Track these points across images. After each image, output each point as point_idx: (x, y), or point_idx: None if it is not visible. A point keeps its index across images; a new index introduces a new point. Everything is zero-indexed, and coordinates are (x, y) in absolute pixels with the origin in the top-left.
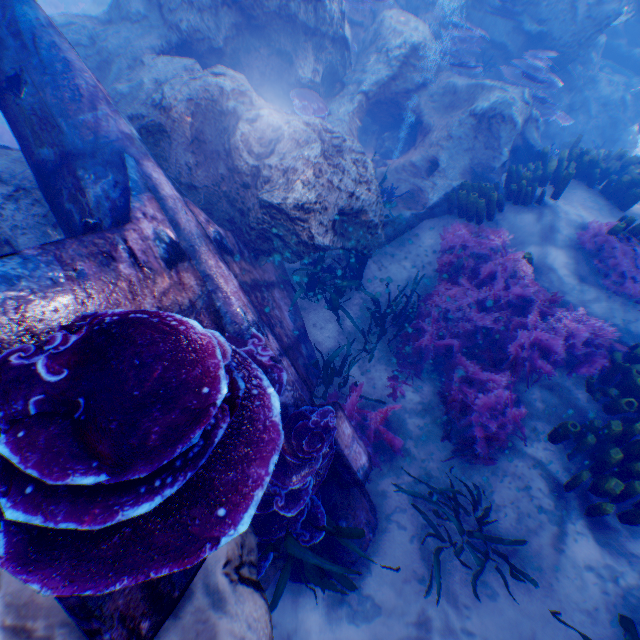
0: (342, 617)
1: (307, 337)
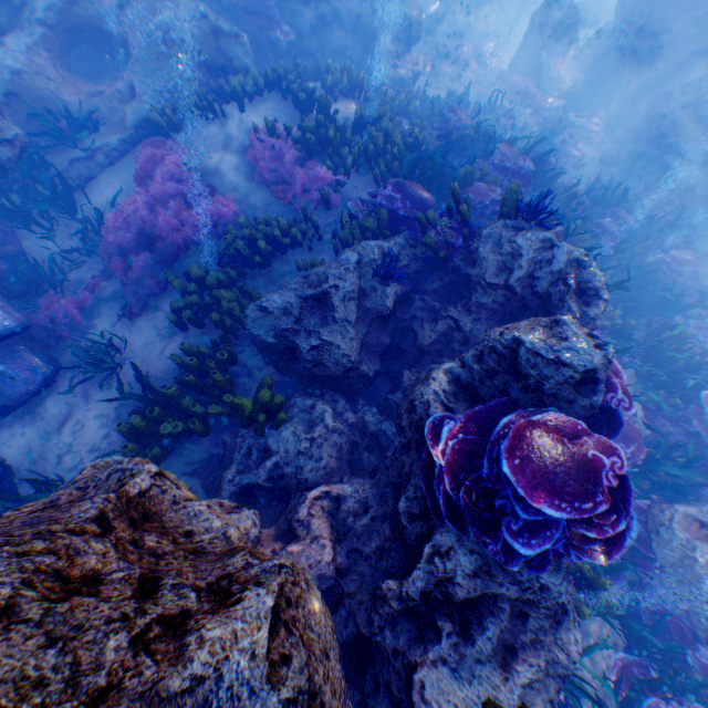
0: (20, 428)
1: (27, 260)
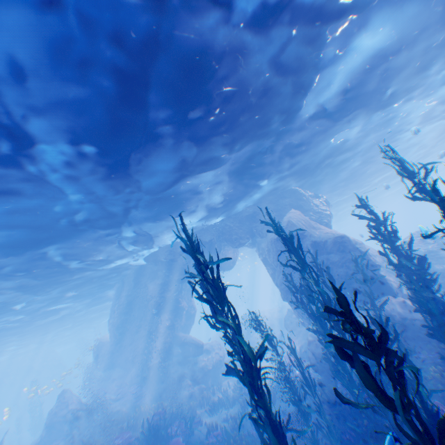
0: None
1: None
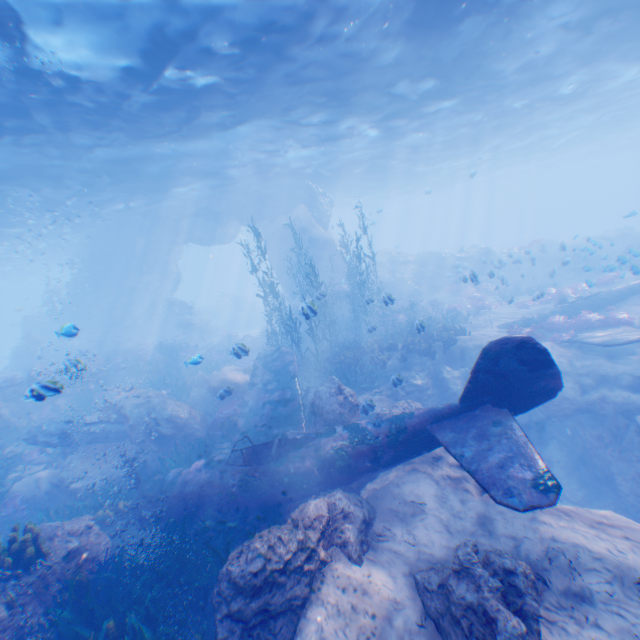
0: None
1: None
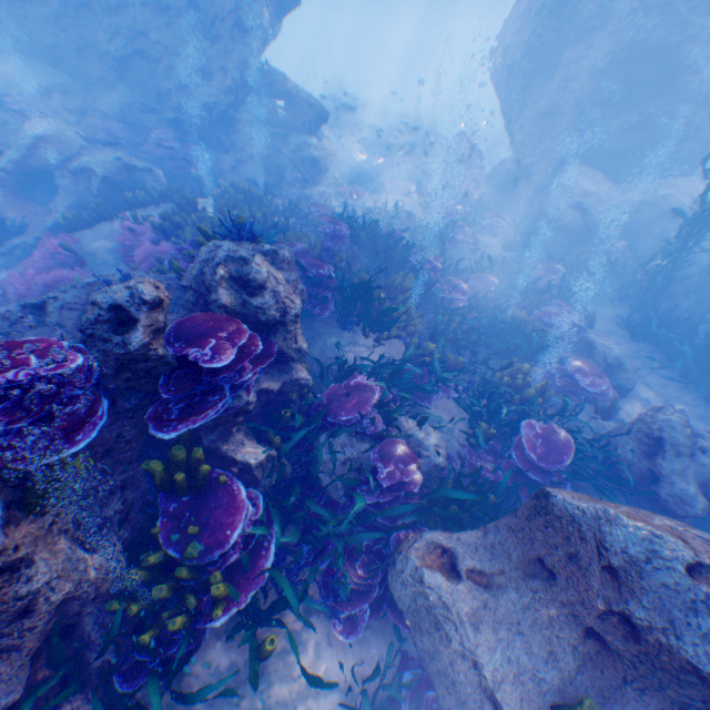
0: None
1: None
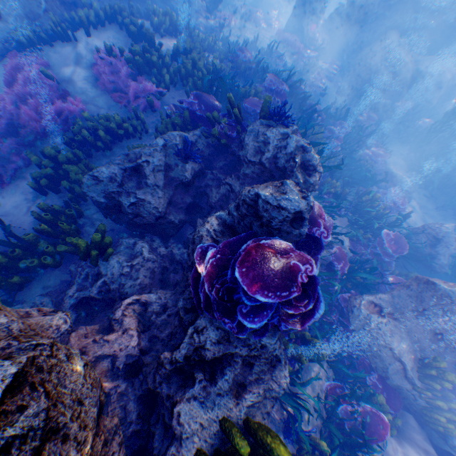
0: None
1: None
